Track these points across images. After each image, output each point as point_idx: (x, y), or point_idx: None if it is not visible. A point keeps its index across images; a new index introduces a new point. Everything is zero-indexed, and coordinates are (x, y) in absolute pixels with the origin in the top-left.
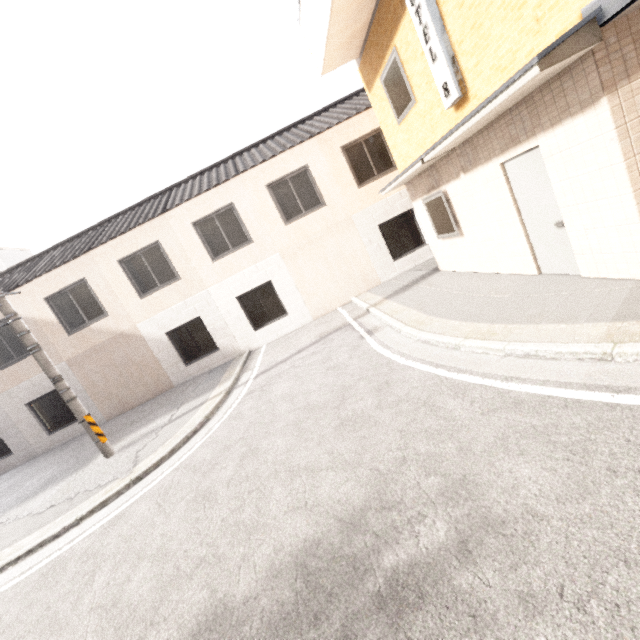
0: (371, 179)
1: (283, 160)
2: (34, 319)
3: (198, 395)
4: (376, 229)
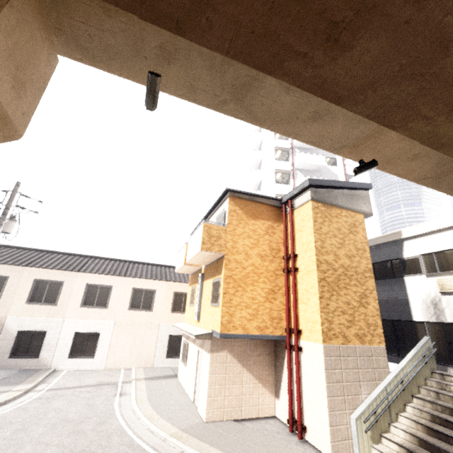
0: (179, 312)
1: (147, 282)
2: None
3: (5, 384)
4: (167, 336)
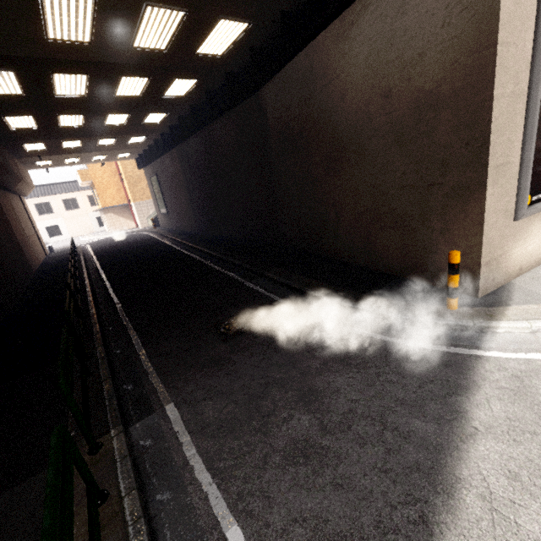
0: (95, 205)
1: (68, 195)
2: None
3: None
4: (95, 218)
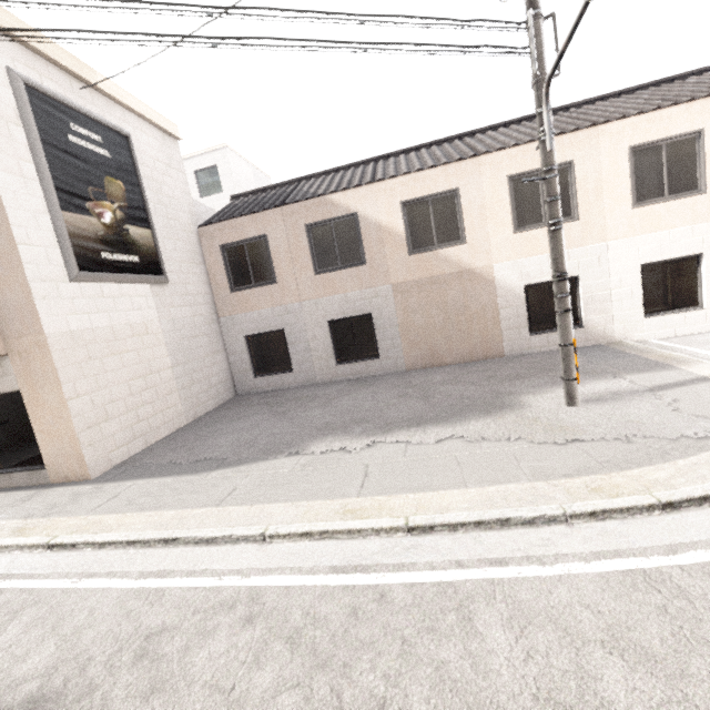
0: None
1: None
2: (379, 224)
3: (637, 369)
4: None
